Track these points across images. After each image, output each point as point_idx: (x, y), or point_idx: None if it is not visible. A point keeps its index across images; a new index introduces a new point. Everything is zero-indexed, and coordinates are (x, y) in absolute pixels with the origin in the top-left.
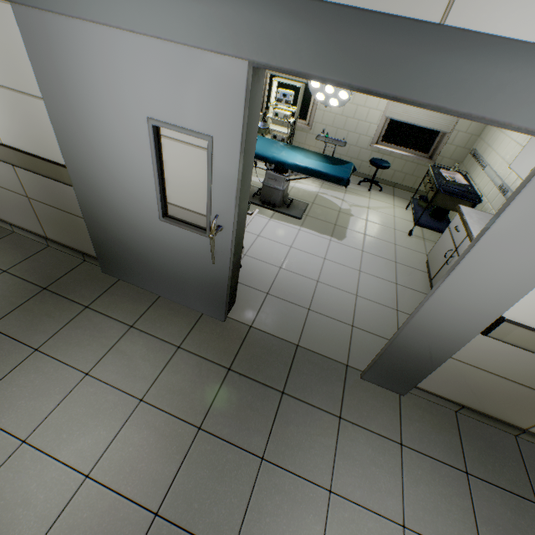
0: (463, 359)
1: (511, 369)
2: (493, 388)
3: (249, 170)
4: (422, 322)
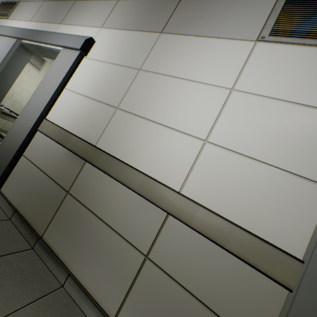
0: (29, 157)
1: (45, 160)
2: (35, 183)
3: (12, 78)
4: (18, 123)
